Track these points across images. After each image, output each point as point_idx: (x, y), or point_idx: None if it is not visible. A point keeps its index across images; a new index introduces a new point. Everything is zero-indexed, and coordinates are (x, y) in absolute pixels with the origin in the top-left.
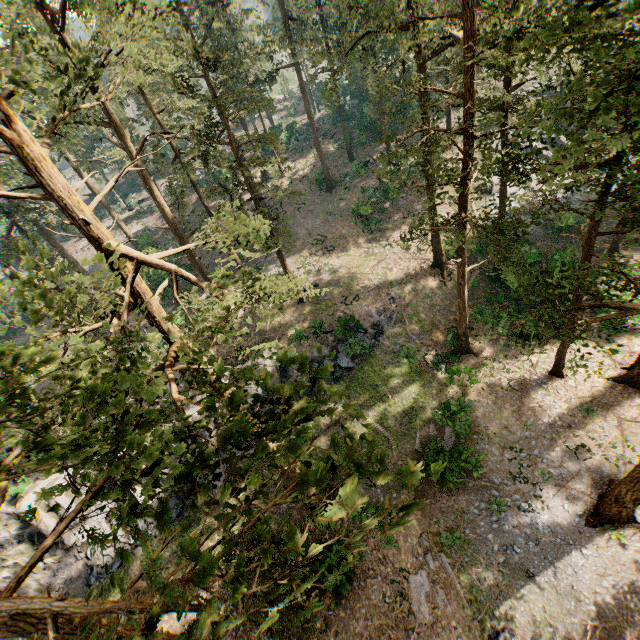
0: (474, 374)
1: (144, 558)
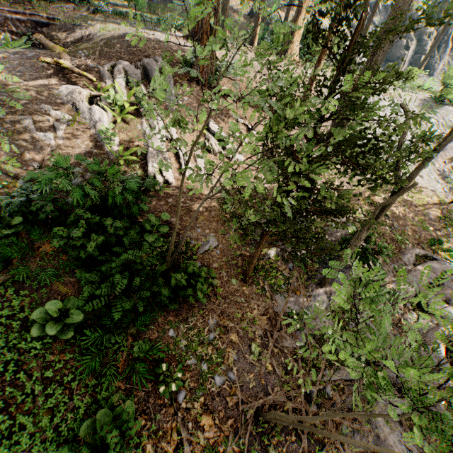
0: None
1: None
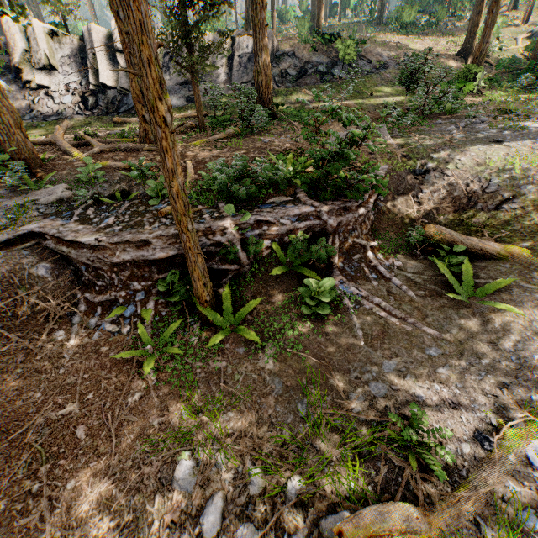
0: (477, 83)
1: (79, 122)
